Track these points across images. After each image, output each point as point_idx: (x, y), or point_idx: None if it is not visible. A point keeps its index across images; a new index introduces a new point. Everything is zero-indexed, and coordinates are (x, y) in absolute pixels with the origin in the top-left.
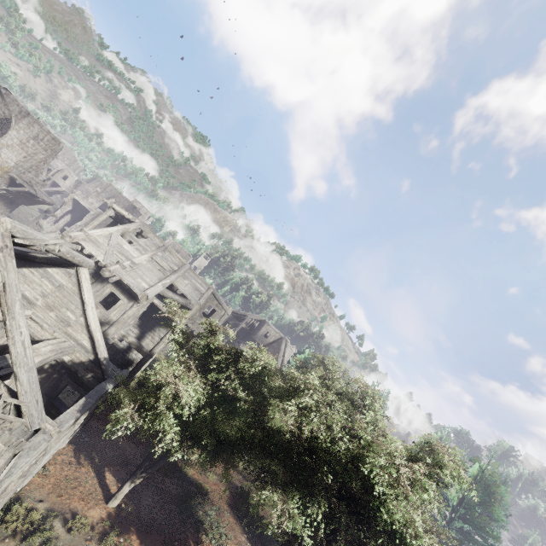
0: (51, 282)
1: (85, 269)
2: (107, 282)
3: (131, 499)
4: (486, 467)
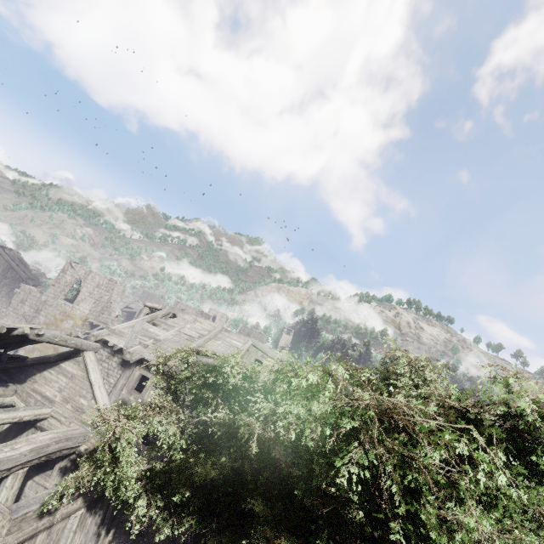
0: (65, 376)
1: (90, 352)
2: (134, 366)
3: None
4: None
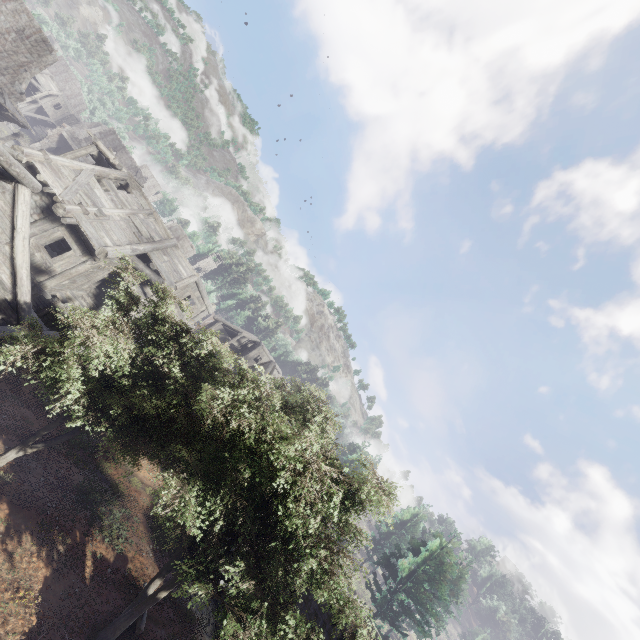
0: None
1: (27, 189)
2: (59, 224)
3: (17, 471)
4: (448, 545)
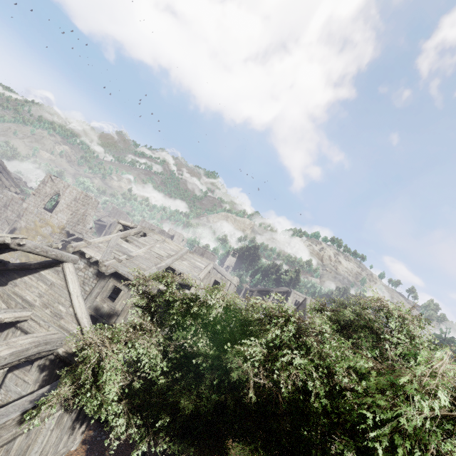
0: (45, 283)
1: (69, 263)
2: (108, 278)
3: None
4: None
